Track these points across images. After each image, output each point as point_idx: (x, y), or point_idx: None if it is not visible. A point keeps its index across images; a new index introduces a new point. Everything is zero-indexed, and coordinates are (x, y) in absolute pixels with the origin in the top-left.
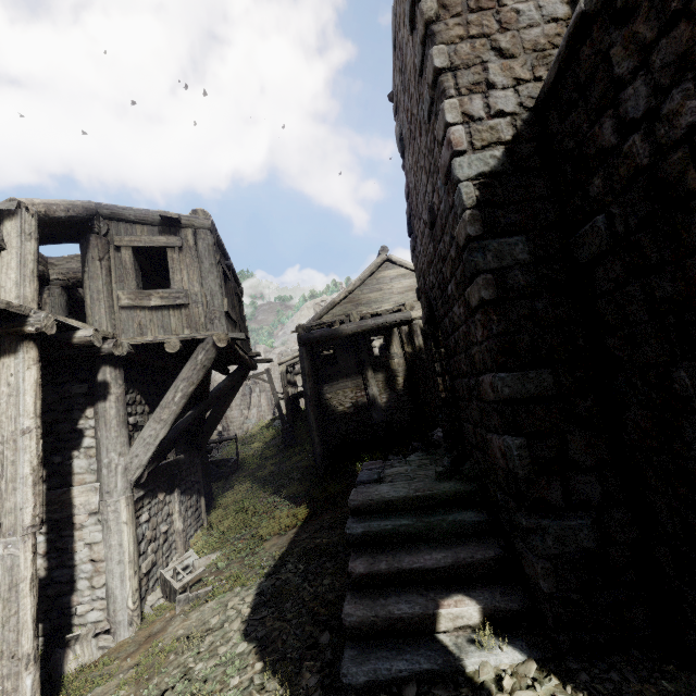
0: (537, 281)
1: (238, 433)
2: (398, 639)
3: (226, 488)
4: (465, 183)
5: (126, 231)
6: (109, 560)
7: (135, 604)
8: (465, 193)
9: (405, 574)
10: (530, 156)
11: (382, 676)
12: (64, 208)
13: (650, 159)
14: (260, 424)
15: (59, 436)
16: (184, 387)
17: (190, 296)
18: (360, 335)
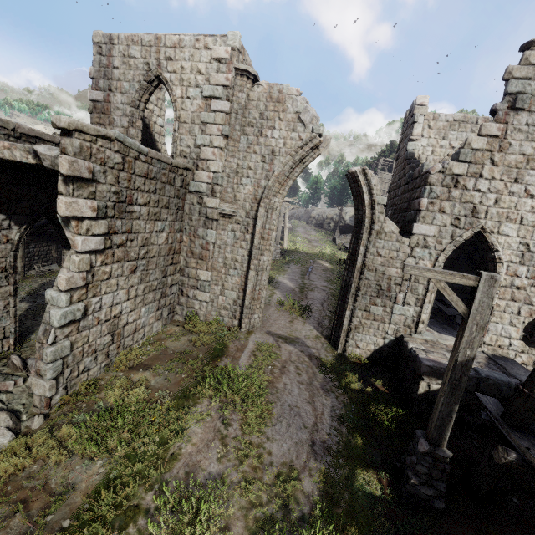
0: None
1: None
2: None
3: None
4: None
5: None
6: None
7: (22, 270)
8: None
9: None
10: None
11: None
12: None
13: None
14: None
15: None
16: None
17: None
18: None
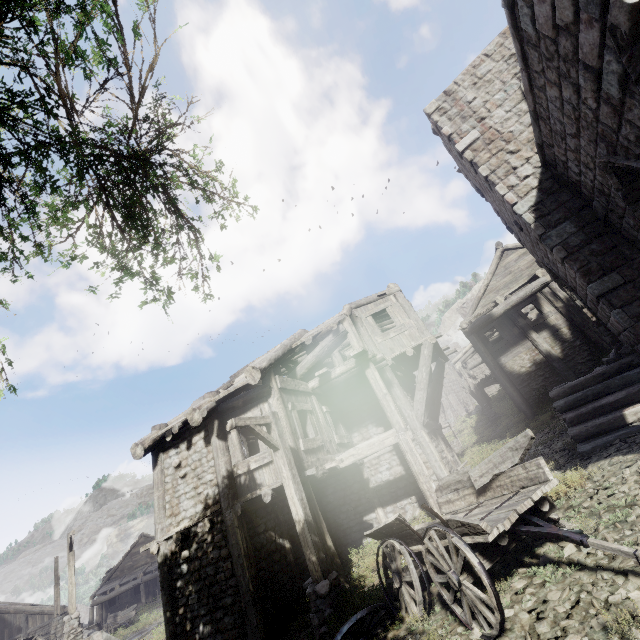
0: (586, 237)
1: (445, 431)
2: (606, 434)
3: (461, 457)
4: (524, 214)
5: (365, 310)
6: (430, 461)
7: None
8: (526, 218)
9: (598, 409)
10: (551, 186)
11: (599, 443)
12: (349, 311)
13: (592, 184)
14: (459, 421)
15: (381, 410)
16: (424, 370)
17: (406, 326)
18: (511, 311)
